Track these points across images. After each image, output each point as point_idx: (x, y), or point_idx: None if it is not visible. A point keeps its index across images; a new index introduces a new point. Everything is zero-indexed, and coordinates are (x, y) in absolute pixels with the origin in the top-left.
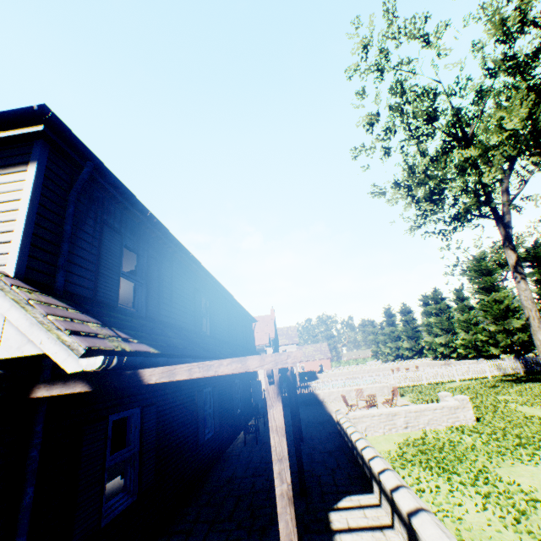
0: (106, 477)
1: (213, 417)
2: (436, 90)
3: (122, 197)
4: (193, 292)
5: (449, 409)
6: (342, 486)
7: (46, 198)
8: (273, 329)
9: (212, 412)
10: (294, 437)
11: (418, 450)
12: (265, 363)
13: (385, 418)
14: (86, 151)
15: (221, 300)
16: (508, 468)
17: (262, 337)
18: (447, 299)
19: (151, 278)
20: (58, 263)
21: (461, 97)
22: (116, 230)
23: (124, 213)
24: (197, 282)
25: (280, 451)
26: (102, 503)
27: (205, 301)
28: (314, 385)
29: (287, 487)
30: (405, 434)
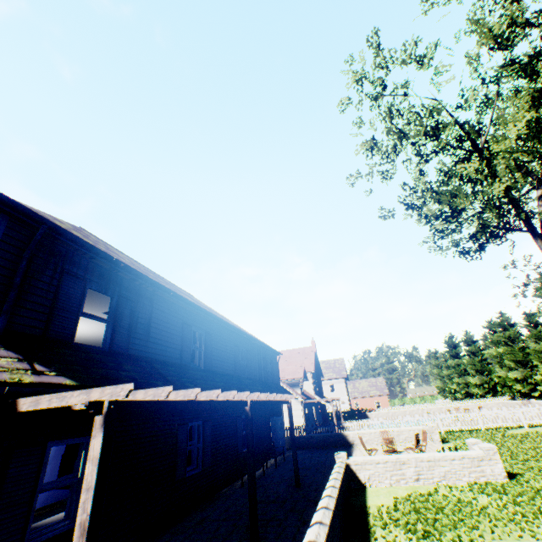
0: (36, 500)
1: (202, 452)
2: (433, 108)
3: (84, 249)
4: (182, 327)
5: (471, 460)
6: (300, 541)
7: (0, 257)
8: (313, 361)
9: (201, 448)
10: (248, 478)
11: (412, 507)
12: (104, 395)
13: (392, 467)
14: (38, 218)
15: (226, 333)
16: (511, 541)
17: (296, 370)
18: (516, 325)
19: (121, 316)
20: (3, 308)
21: (462, 110)
22: (78, 276)
23: (92, 261)
24: (188, 317)
25: (90, 481)
26: (27, 524)
27: (201, 334)
28: (347, 424)
29: (87, 517)
30: (413, 488)
